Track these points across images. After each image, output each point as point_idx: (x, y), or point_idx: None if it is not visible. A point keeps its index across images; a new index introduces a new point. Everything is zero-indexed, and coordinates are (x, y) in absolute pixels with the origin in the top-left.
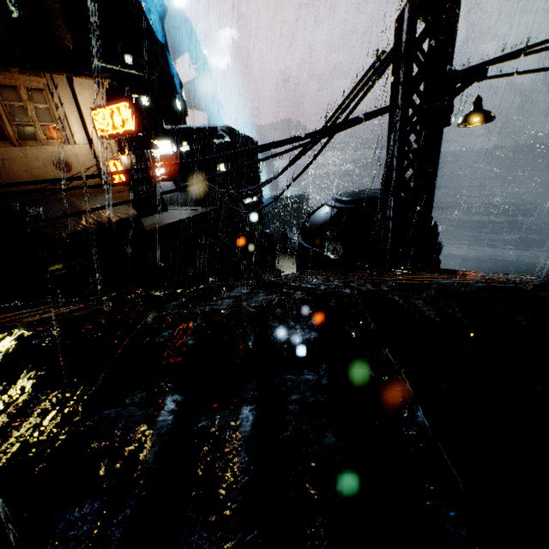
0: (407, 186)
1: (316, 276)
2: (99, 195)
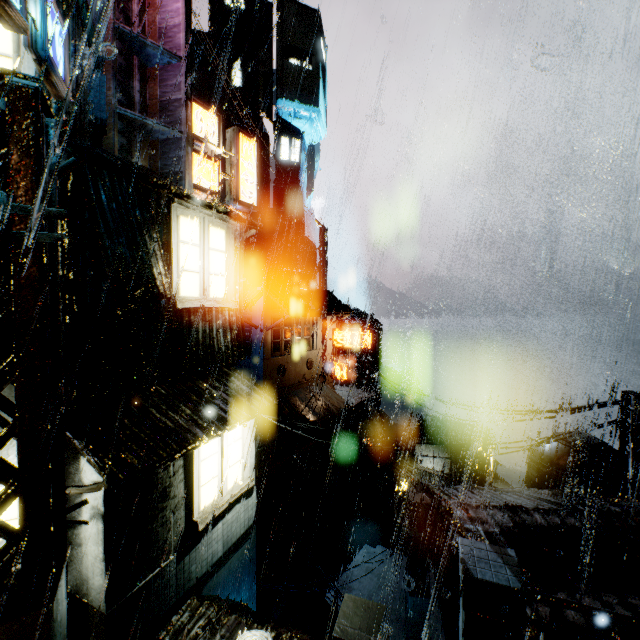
0: (637, 458)
1: (599, 496)
2: (321, 384)
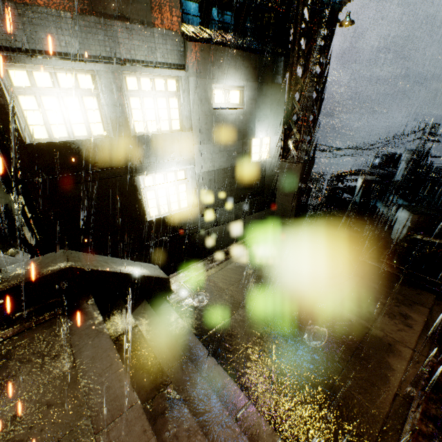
0: None
1: None
2: None
